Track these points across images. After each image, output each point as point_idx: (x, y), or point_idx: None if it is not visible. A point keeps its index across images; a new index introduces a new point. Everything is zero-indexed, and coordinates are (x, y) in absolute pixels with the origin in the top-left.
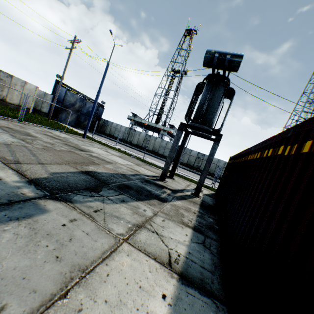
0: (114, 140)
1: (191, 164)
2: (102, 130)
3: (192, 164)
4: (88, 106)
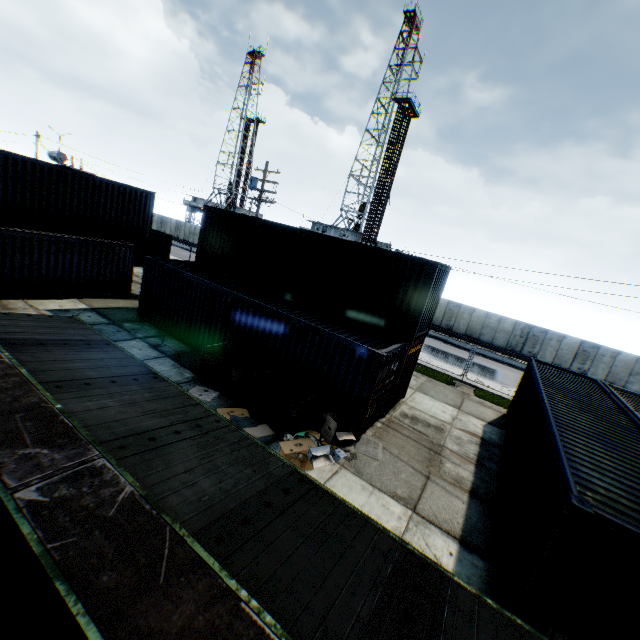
0: None
1: None
2: None
3: None
4: None
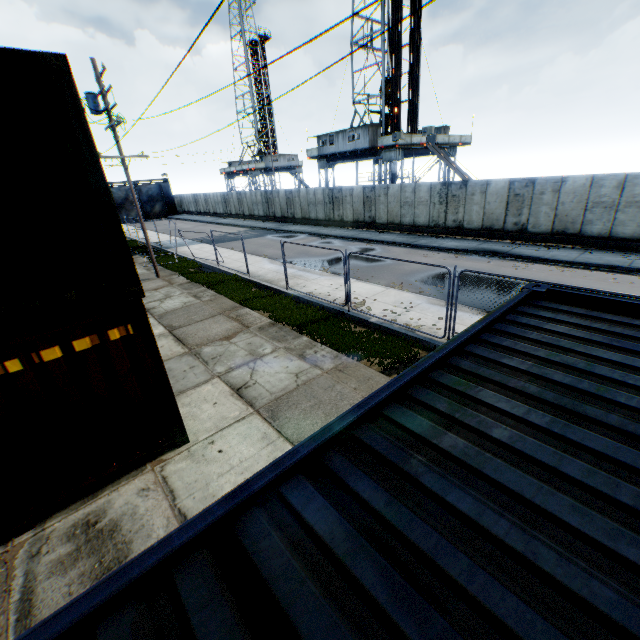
0: (179, 218)
1: (238, 213)
2: (183, 210)
3: (239, 212)
4: (145, 191)
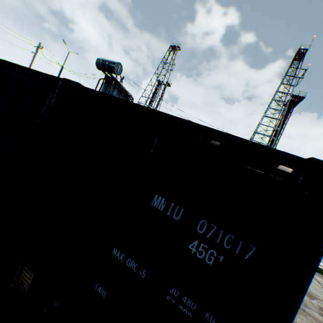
0: None
1: None
2: None
3: None
4: None
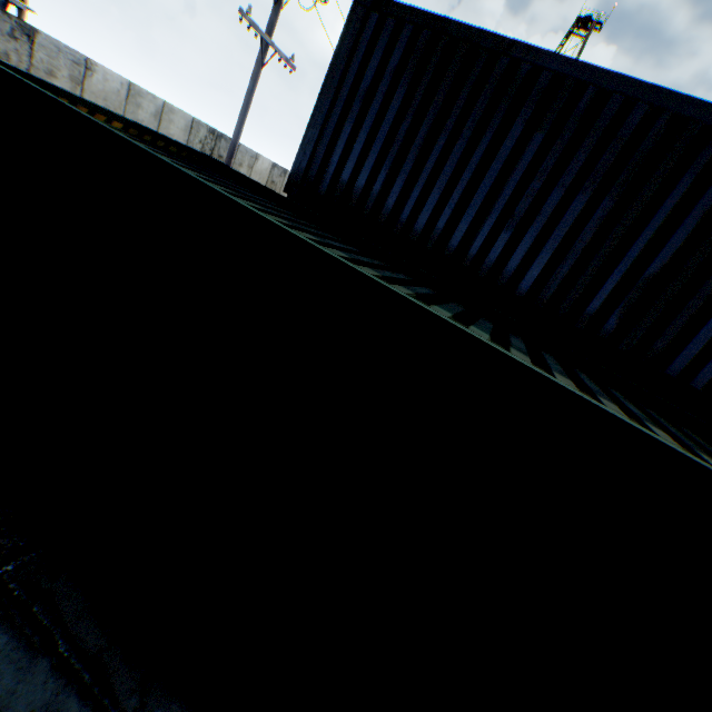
0: None
1: None
2: None
3: None
4: None
